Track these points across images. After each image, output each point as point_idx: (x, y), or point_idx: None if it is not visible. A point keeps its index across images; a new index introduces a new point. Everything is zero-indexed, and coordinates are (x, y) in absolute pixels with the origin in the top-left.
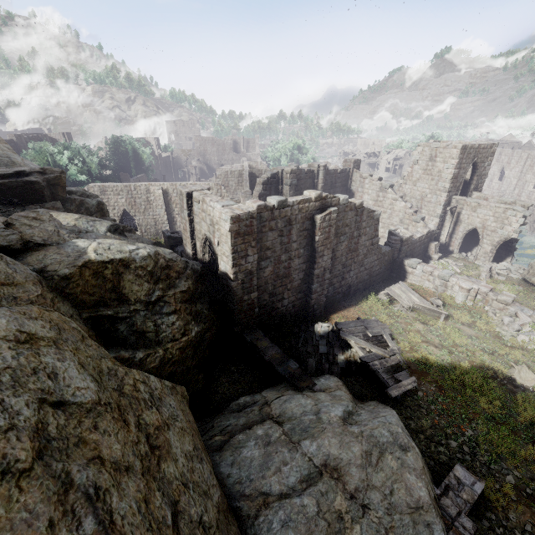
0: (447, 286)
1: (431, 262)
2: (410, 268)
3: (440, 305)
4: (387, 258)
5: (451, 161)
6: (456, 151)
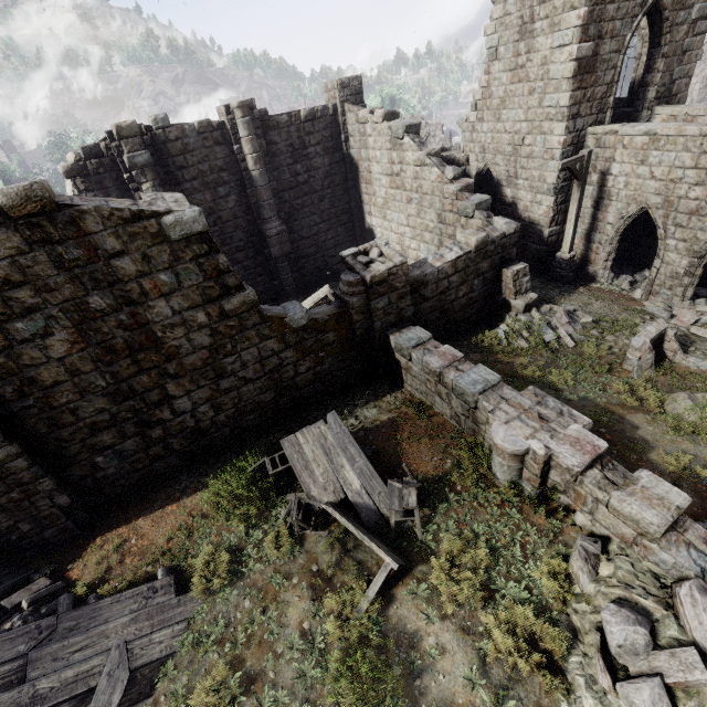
0: (477, 420)
1: (508, 320)
2: (403, 358)
3: (413, 508)
4: (335, 336)
5: (569, 18)
6: None
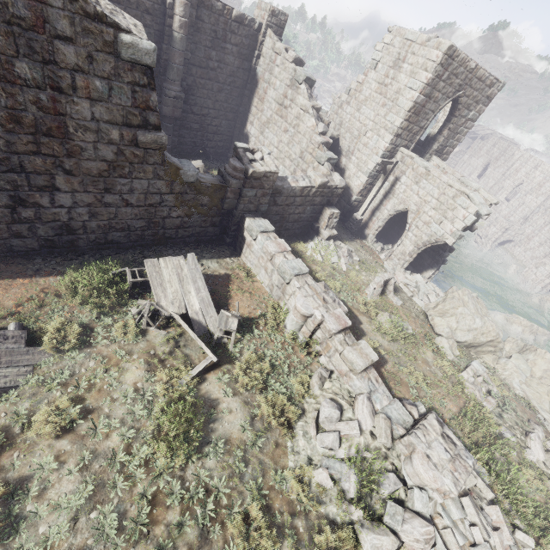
0: (285, 292)
1: (316, 241)
2: (250, 236)
3: (233, 331)
4: (208, 201)
5: (422, 75)
6: (437, 55)
